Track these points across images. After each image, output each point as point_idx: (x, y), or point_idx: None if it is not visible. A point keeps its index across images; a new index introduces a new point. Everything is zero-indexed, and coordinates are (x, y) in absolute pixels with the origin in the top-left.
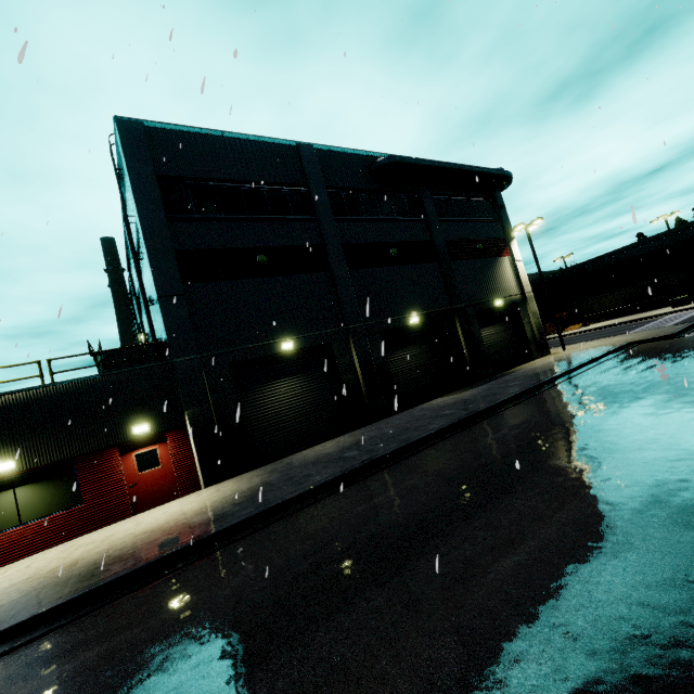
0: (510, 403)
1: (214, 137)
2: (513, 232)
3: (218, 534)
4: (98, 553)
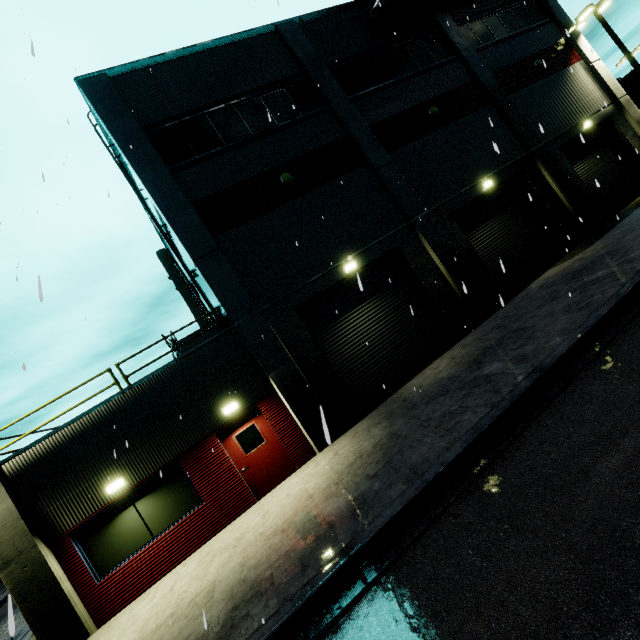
0: None
1: (183, 59)
2: (576, 27)
3: (373, 539)
4: (232, 572)
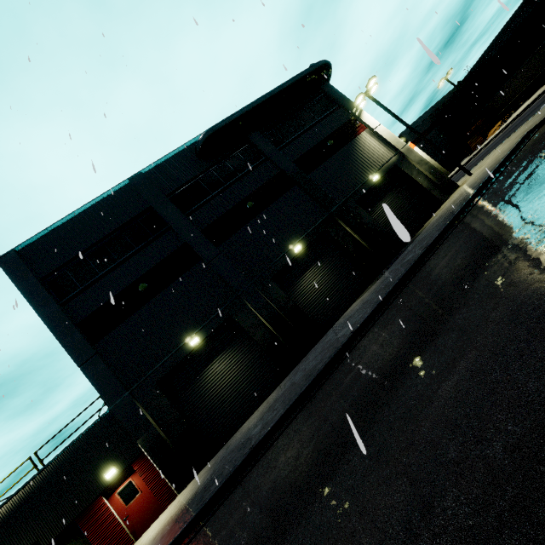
0: (390, 299)
1: (67, 222)
2: (358, 106)
3: None
4: None
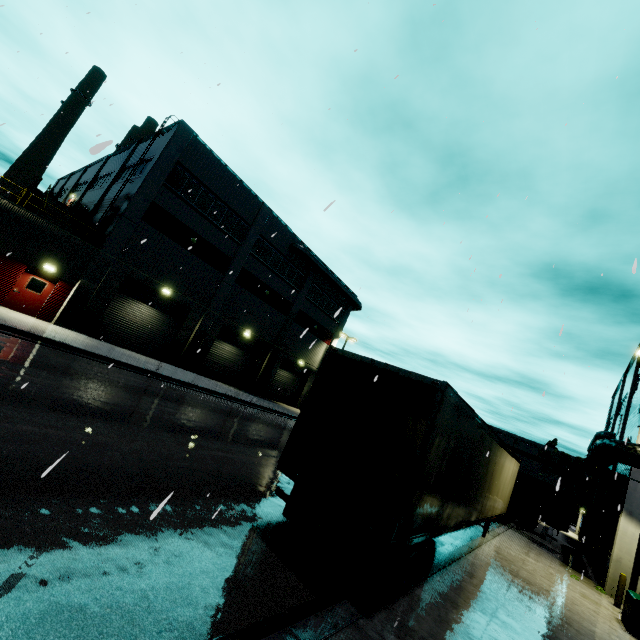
0: (247, 404)
1: (224, 166)
2: (340, 335)
3: (63, 344)
4: None
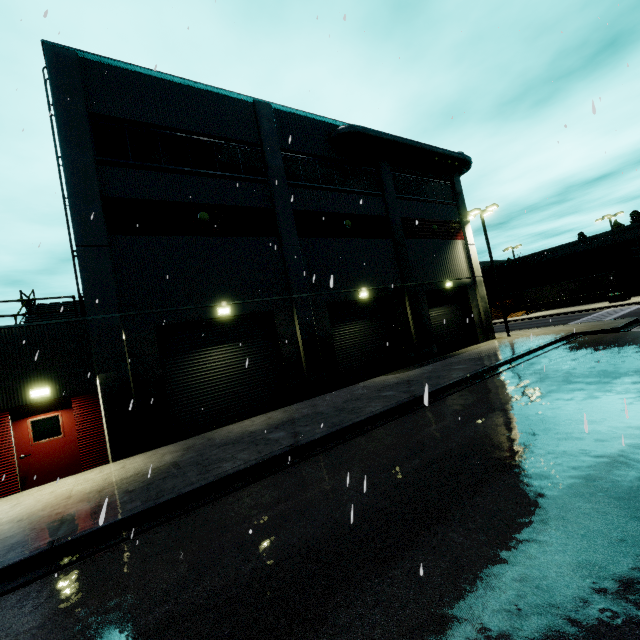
0: (453, 389)
1: (161, 80)
2: (468, 216)
3: (83, 538)
4: None
